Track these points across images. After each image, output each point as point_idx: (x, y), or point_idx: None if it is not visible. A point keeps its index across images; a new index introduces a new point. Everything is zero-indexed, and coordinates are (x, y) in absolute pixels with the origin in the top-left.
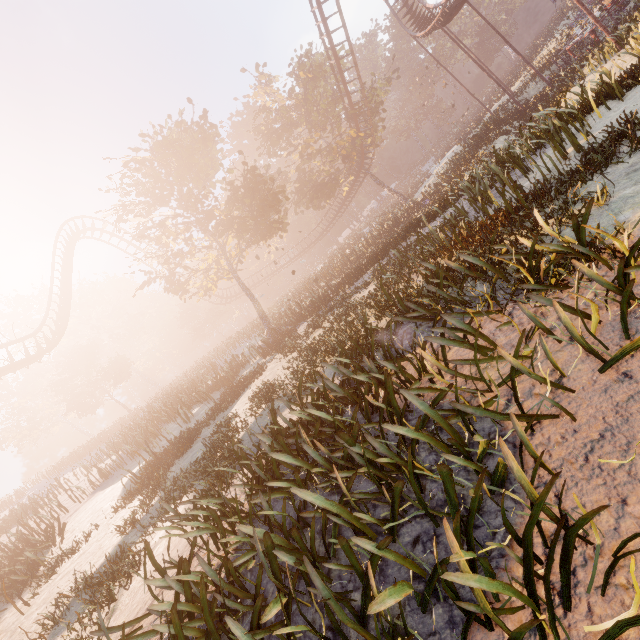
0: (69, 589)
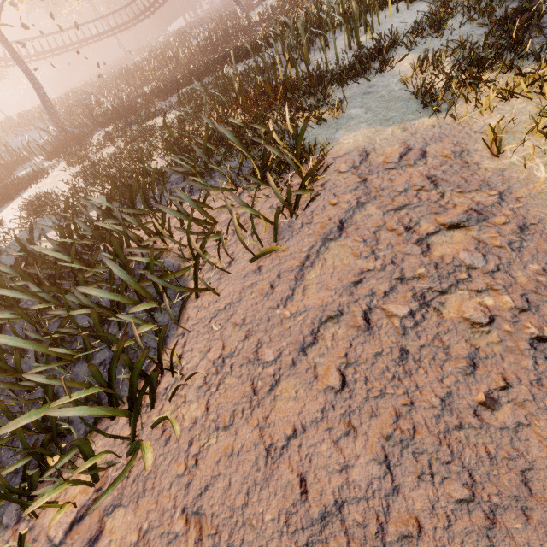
0: None
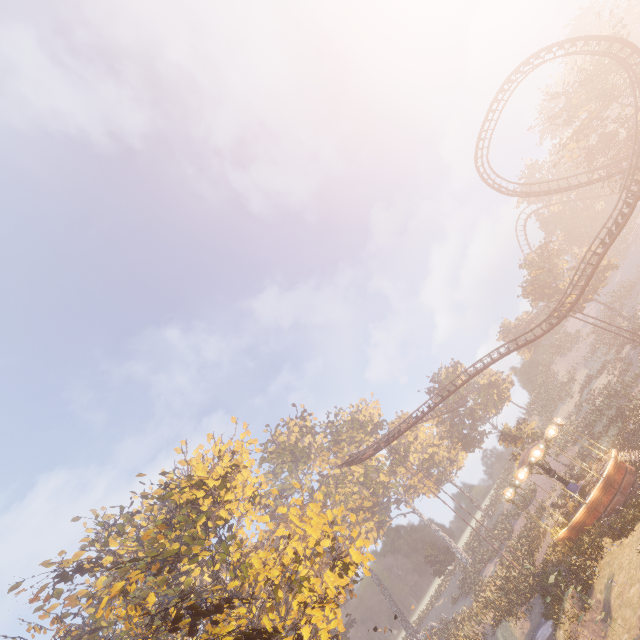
0: (569, 410)
